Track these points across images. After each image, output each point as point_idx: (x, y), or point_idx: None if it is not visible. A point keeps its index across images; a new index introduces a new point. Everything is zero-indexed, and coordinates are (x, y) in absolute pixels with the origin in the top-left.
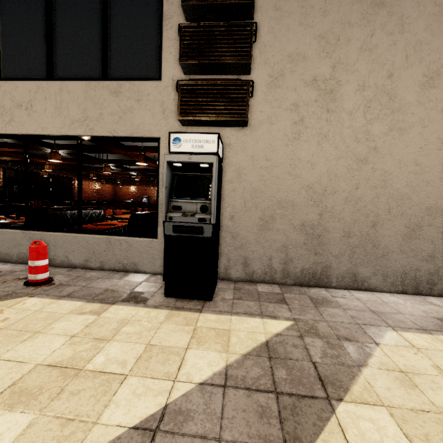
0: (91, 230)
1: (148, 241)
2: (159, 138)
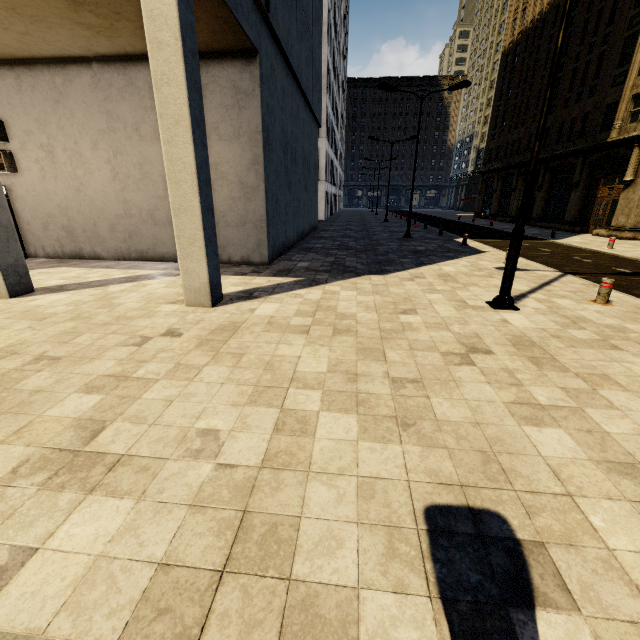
0: None
1: None
2: None
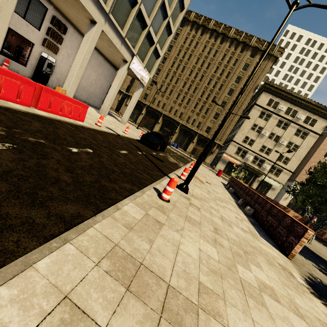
0: (4, 55)
1: (23, 67)
2: (34, 43)
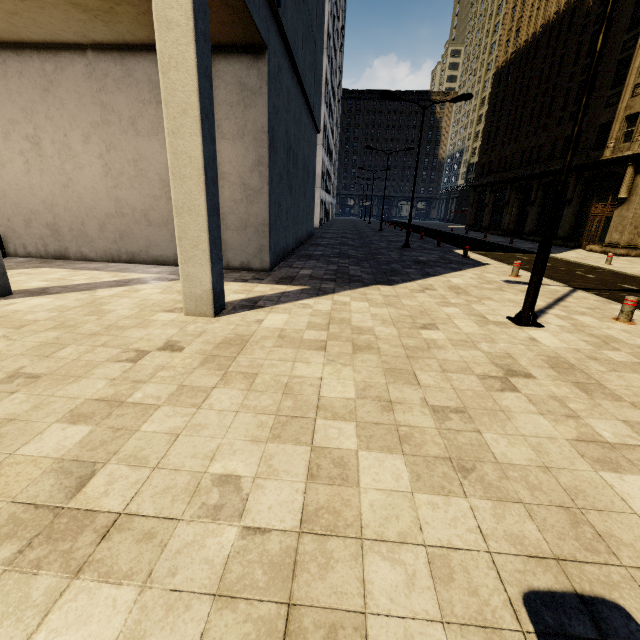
0: None
1: None
2: None
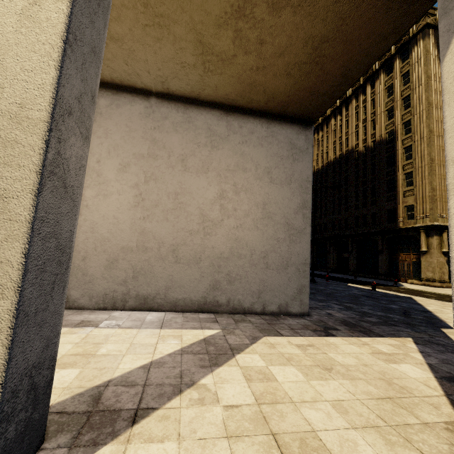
0: None
1: None
2: None
